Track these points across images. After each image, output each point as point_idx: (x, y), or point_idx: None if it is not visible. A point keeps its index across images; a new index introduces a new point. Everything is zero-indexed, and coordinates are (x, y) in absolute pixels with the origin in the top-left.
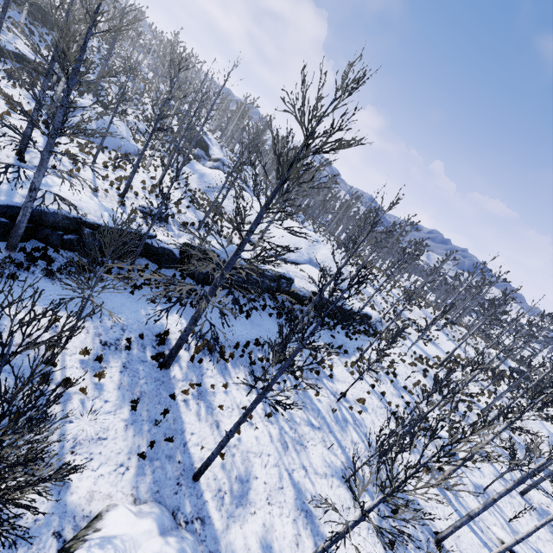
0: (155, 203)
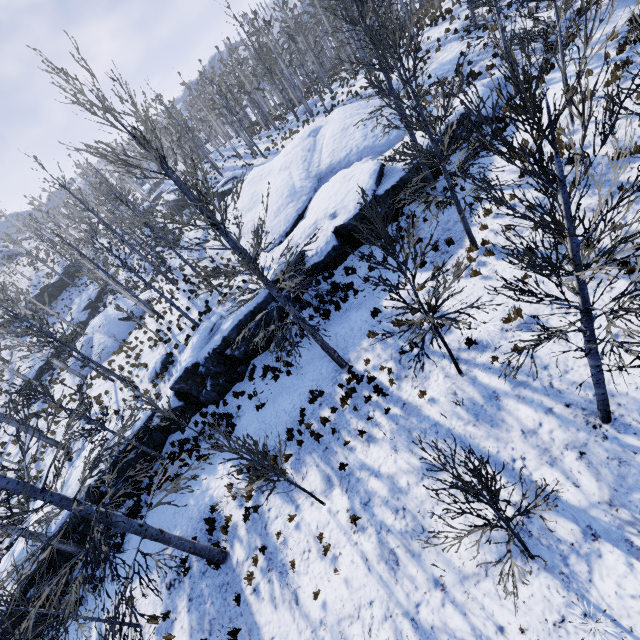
0: (163, 351)
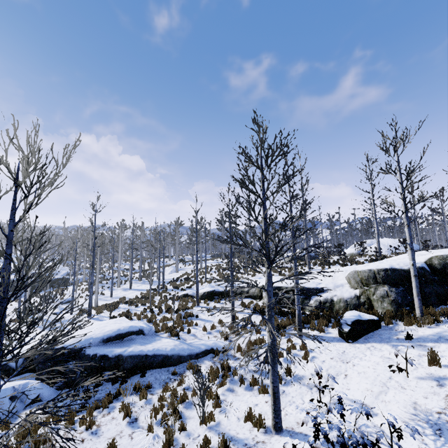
0: None
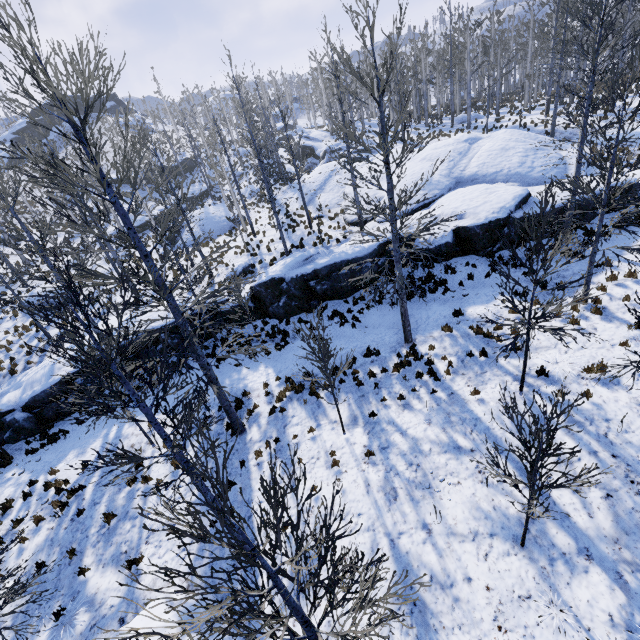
0: (246, 260)
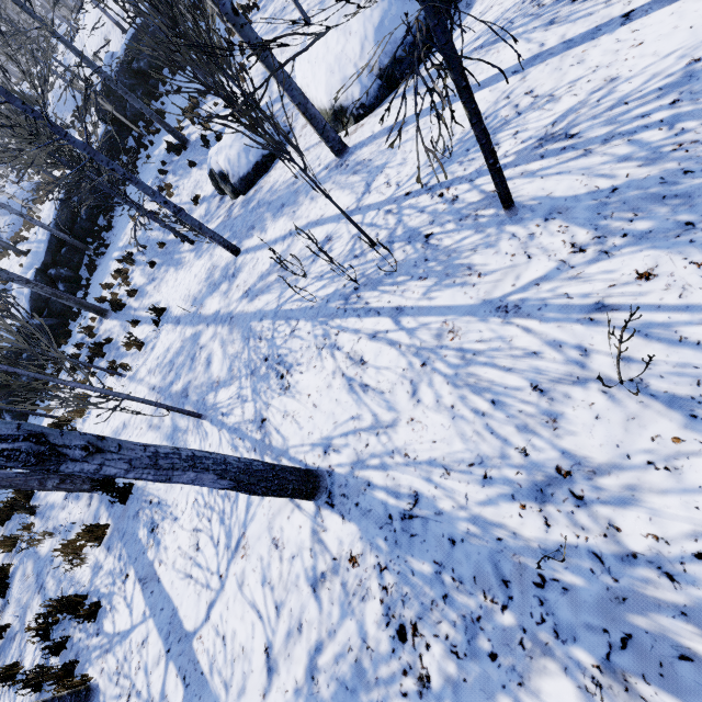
0: None
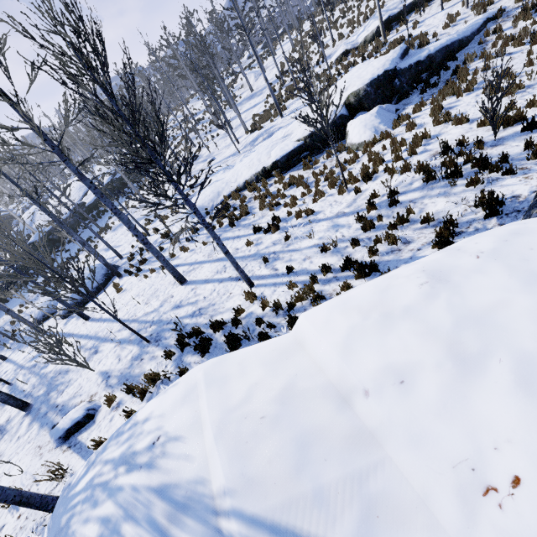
0: None
